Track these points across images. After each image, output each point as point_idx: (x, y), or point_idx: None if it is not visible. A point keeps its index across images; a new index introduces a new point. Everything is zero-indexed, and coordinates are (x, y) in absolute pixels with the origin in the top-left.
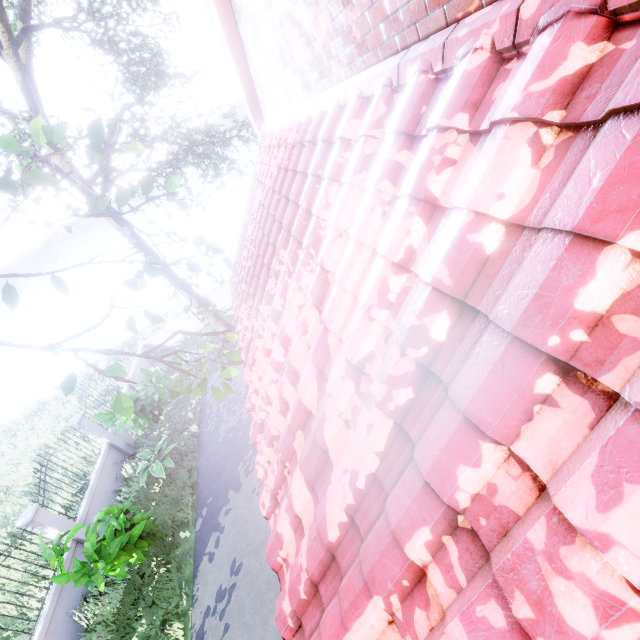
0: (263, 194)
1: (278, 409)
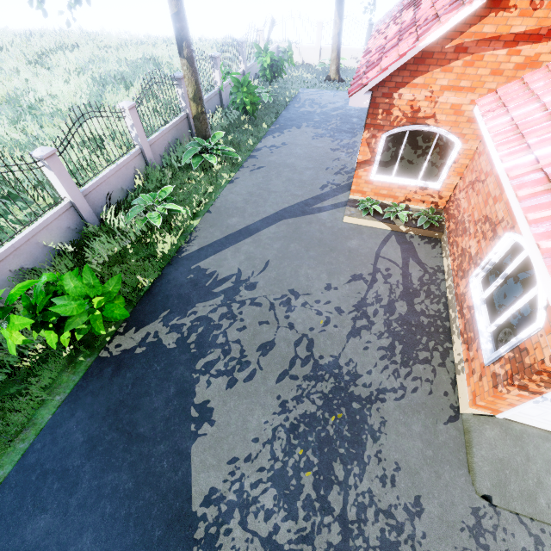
0: None
1: (394, 33)
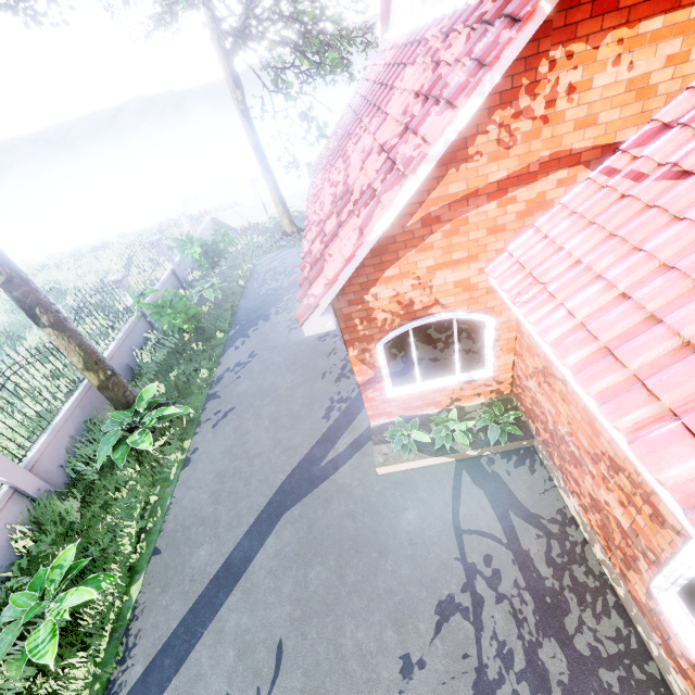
0: (366, 87)
1: (330, 202)
